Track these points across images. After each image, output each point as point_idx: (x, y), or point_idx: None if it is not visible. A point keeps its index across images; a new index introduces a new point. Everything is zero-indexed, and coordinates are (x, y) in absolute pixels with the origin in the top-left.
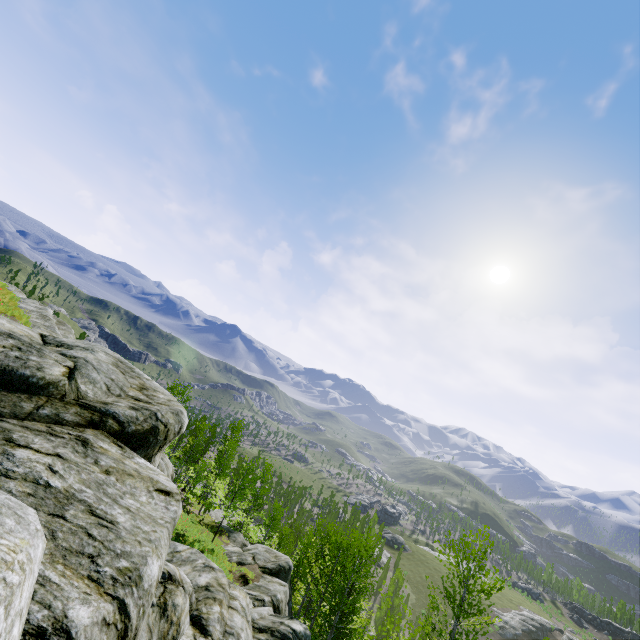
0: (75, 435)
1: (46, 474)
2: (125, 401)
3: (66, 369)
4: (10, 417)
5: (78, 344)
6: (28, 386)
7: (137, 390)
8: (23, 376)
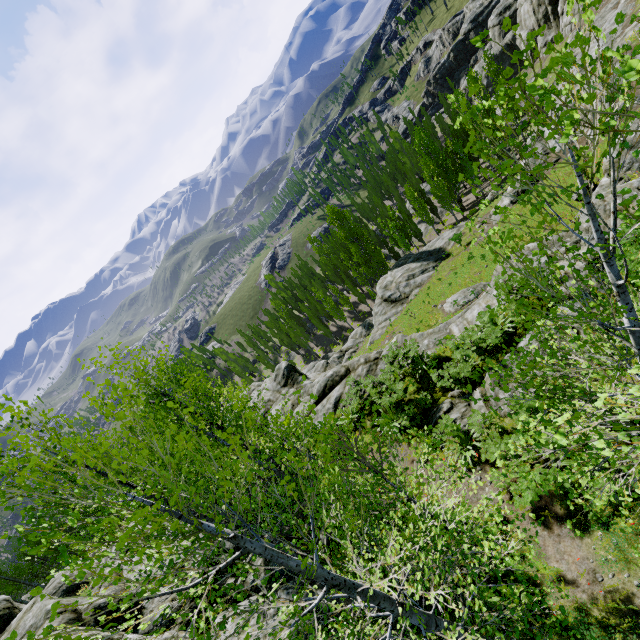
0: None
1: None
2: None
3: None
4: None
5: None
6: None
7: None
8: None
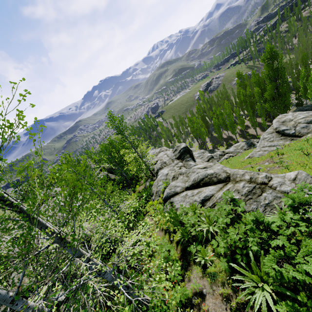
0: None
1: None
2: None
3: None
4: None
5: None
6: None
7: None
8: None
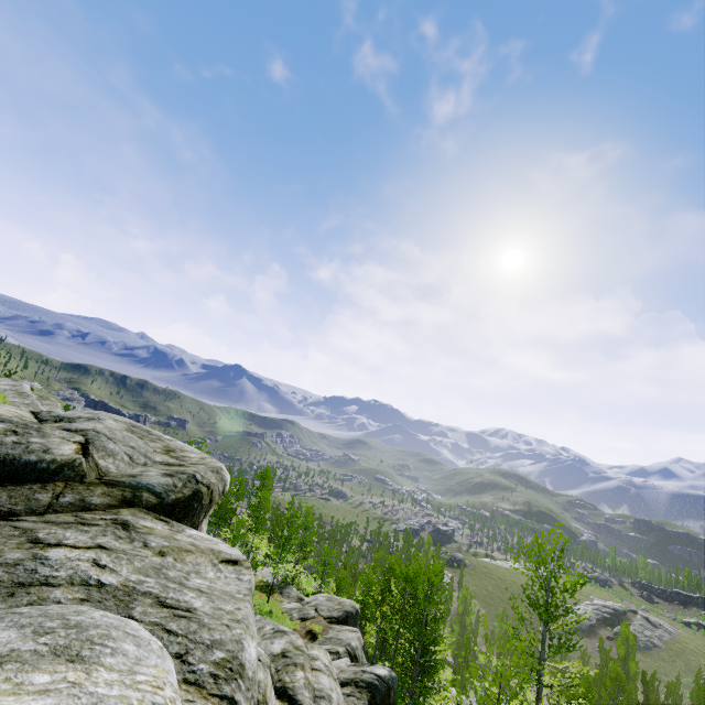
0: (110, 519)
1: (94, 572)
2: (154, 469)
3: (77, 445)
4: (26, 514)
5: (79, 415)
6: (38, 474)
7: (163, 454)
8: (29, 463)
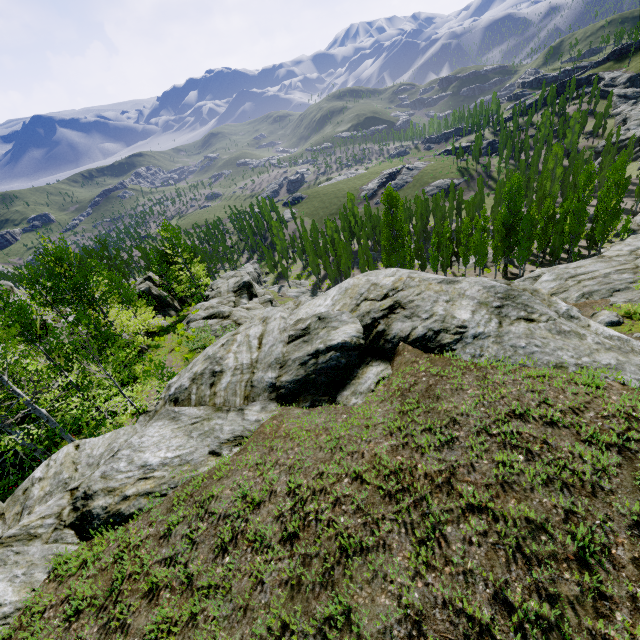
0: None
1: None
2: None
3: None
4: None
5: None
6: None
7: None
8: None
